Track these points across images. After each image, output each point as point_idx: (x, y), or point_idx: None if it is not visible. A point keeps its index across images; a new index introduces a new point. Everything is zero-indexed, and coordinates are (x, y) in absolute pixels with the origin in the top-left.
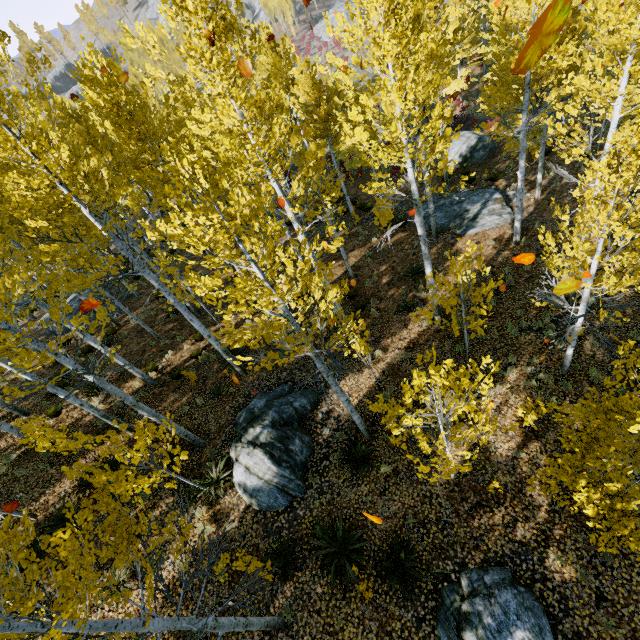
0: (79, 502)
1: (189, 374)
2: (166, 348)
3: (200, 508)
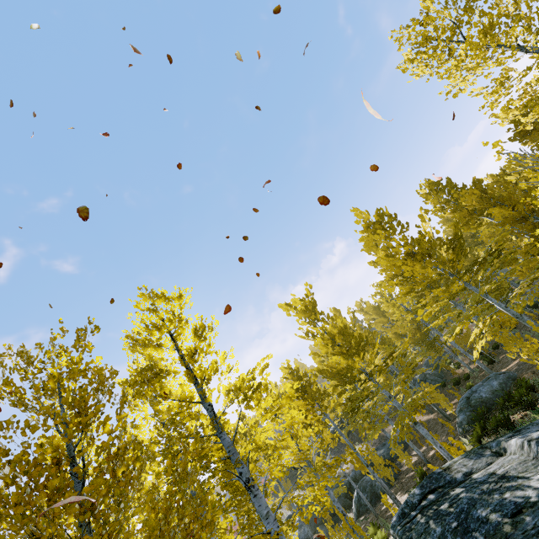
0: None
1: None
2: None
3: None
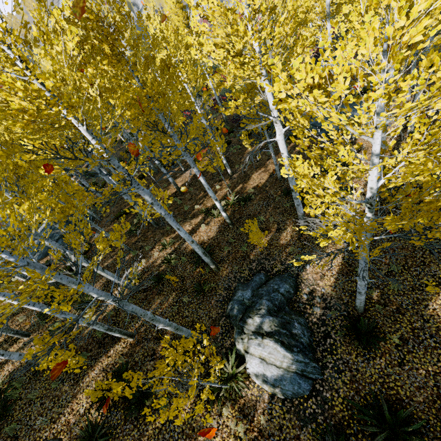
0: (103, 420)
1: (171, 277)
2: (138, 257)
3: (226, 406)
